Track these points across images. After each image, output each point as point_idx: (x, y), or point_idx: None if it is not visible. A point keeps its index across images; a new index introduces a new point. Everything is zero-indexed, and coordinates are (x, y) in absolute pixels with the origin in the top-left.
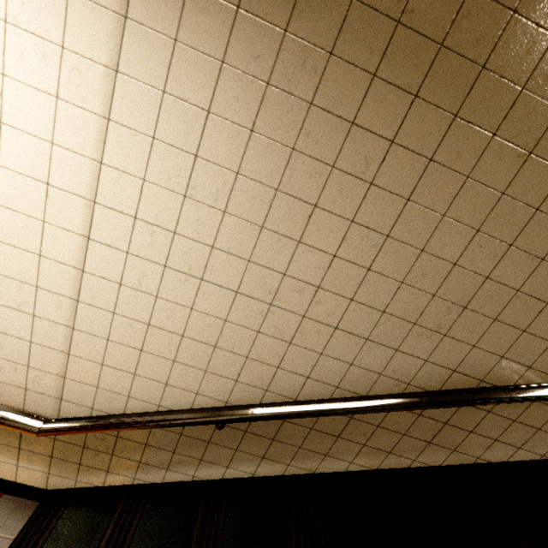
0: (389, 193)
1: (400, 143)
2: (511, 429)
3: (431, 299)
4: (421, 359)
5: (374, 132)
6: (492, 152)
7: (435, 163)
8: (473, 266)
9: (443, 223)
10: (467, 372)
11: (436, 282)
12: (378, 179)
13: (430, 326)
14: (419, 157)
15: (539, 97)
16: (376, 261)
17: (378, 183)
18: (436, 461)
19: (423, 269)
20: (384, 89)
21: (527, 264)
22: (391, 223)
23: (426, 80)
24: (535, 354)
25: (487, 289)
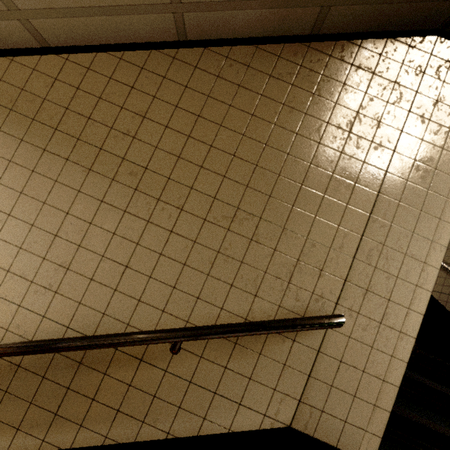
0: (9, 188)
1: (15, 162)
2: (129, 396)
3: (43, 261)
4: (40, 314)
5: (0, 156)
6: (68, 169)
7: (36, 173)
8: (69, 237)
9: (45, 207)
10: (79, 329)
11: (45, 248)
12: (2, 180)
13: (44, 284)
14: (26, 169)
15: (88, 143)
16: (2, 232)
17: (3, 183)
18: (65, 442)
19: (35, 238)
20: (5, 136)
21: (104, 236)
22: (12, 207)
23: (27, 133)
24: (129, 311)
25: (81, 255)
